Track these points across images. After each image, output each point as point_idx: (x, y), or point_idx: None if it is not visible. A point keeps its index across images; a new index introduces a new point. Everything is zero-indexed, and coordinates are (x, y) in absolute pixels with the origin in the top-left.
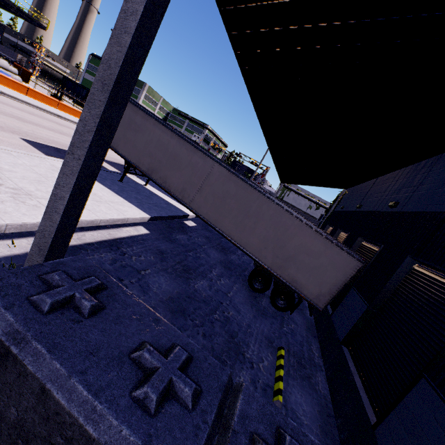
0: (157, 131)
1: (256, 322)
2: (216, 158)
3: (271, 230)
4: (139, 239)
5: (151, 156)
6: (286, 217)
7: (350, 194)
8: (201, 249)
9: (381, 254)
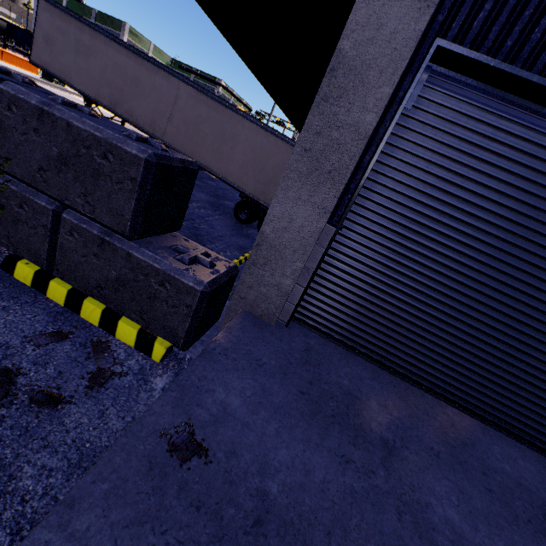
0: (110, 52)
1: (231, 237)
2: (181, 77)
3: (249, 153)
4: None
5: (110, 85)
6: (261, 135)
7: None
8: None
9: None
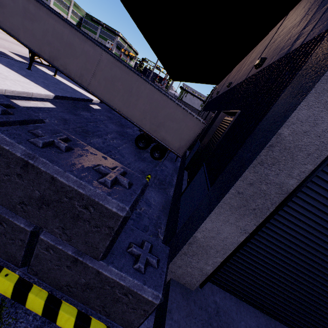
0: (51, 21)
1: (135, 163)
2: (103, 47)
3: (148, 105)
4: (45, 110)
5: (50, 45)
6: (157, 94)
7: (218, 87)
8: (102, 123)
9: (214, 116)
